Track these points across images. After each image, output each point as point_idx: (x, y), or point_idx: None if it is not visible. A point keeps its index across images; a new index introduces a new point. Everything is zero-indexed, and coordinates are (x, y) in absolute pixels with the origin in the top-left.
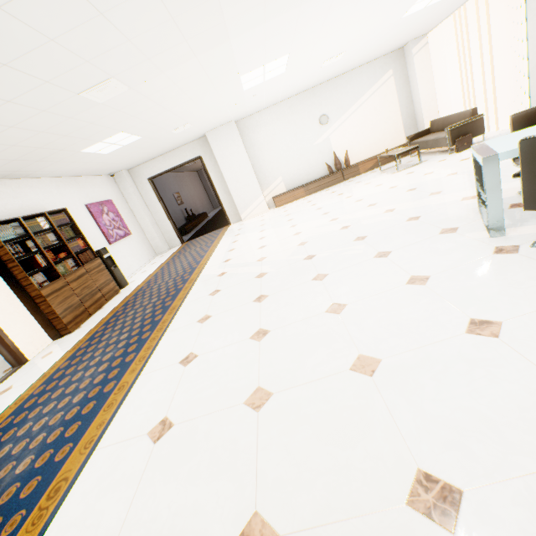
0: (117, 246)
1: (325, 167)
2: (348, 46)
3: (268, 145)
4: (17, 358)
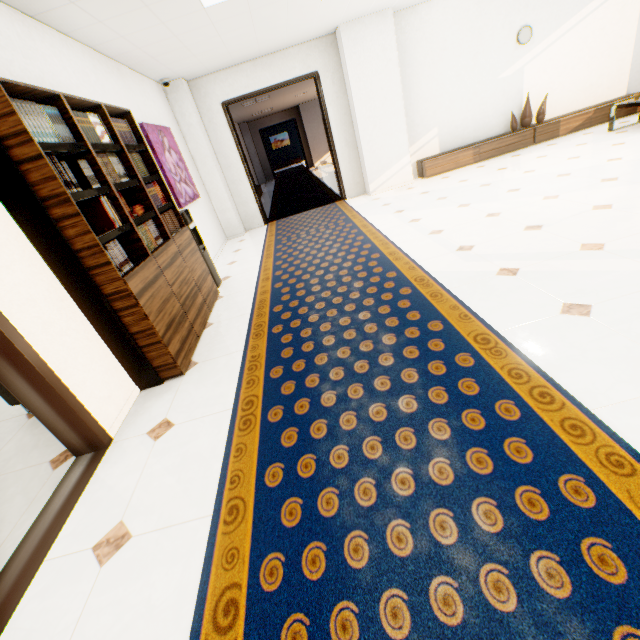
0: None
1: (504, 119)
2: None
3: (429, 68)
4: (87, 438)
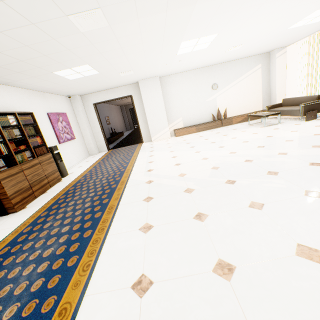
0: (64, 146)
1: (210, 116)
2: (249, 40)
3: (177, 96)
4: None
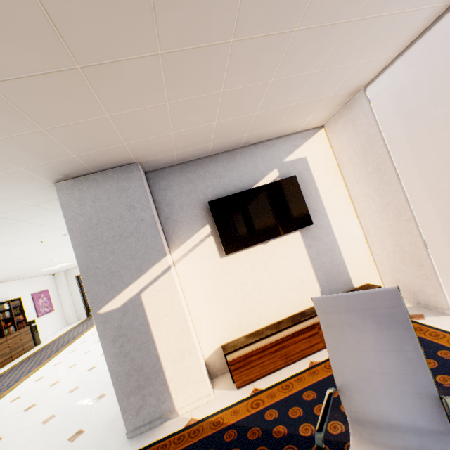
0: (42, 318)
1: None
2: None
3: None
4: None
